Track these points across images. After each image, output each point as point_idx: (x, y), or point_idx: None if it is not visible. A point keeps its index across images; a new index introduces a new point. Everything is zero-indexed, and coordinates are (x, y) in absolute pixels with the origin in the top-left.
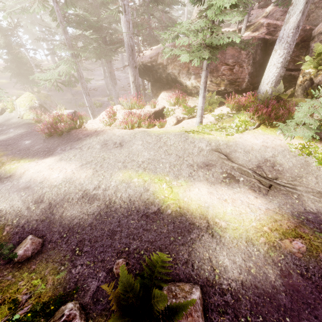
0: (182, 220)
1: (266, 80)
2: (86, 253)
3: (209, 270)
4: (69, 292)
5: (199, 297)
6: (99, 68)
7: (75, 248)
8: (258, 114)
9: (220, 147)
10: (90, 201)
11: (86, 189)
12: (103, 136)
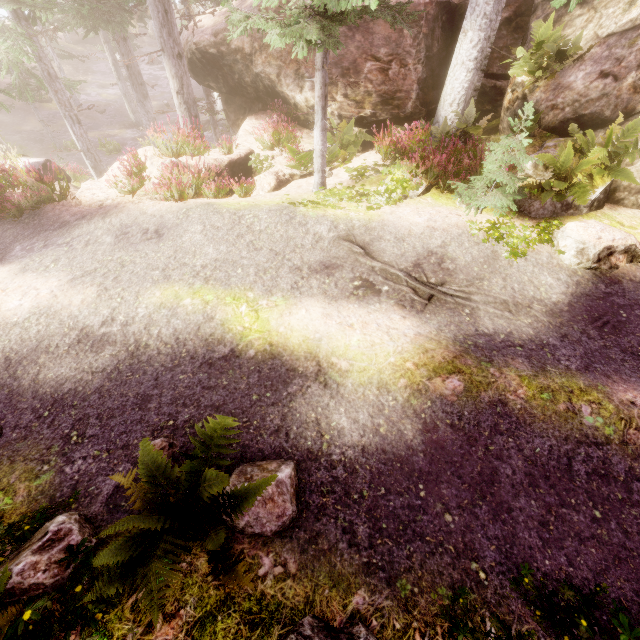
0: (274, 365)
1: (450, 96)
2: (93, 438)
3: (314, 438)
4: (61, 502)
5: (290, 476)
6: (104, 55)
7: (69, 433)
8: (425, 167)
9: (353, 232)
10: (96, 348)
11: (85, 326)
12: (120, 217)
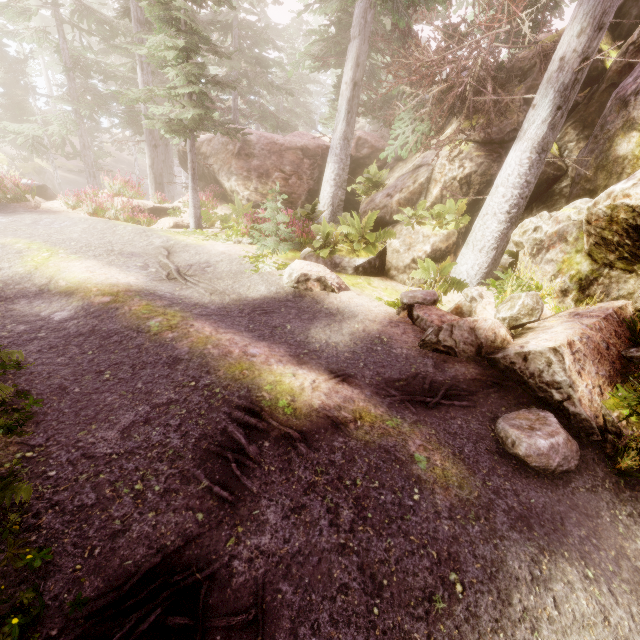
0: (26, 277)
1: (323, 201)
2: None
3: None
4: None
5: None
6: None
7: None
8: (251, 223)
9: (175, 246)
10: None
11: None
12: (50, 215)
